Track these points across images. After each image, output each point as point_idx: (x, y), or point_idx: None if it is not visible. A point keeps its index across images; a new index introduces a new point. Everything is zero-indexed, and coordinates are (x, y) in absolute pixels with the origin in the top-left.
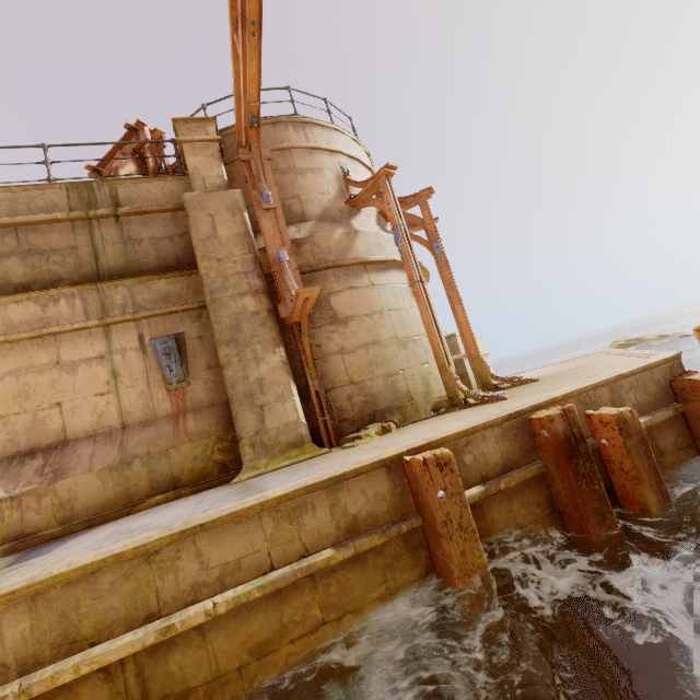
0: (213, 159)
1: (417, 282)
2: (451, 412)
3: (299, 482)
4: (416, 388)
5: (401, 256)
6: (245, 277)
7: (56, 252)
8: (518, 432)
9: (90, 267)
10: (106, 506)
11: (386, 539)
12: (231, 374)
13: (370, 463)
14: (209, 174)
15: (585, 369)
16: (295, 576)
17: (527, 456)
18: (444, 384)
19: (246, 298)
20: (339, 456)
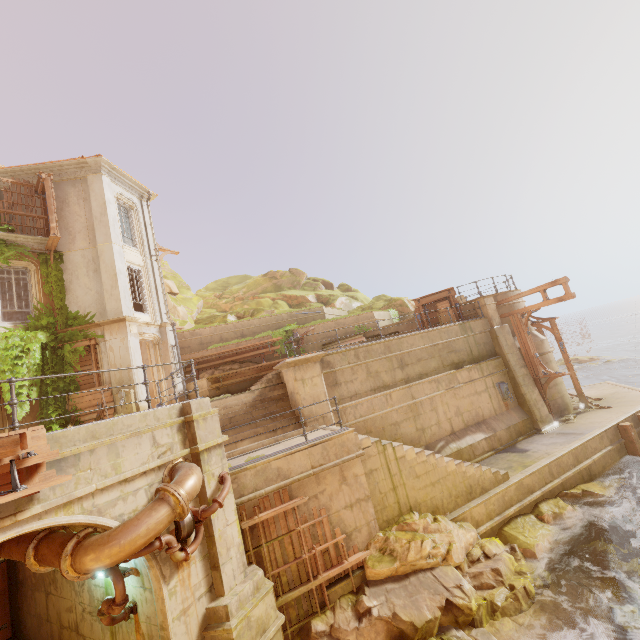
0: (495, 311)
1: (570, 362)
2: (590, 411)
3: (599, 430)
4: (568, 401)
5: (562, 351)
6: (519, 360)
7: (461, 350)
8: (634, 419)
9: (470, 356)
10: (508, 441)
11: (619, 444)
12: (528, 397)
13: (611, 426)
14: (495, 317)
15: (624, 395)
16: (608, 451)
17: (637, 425)
18: (581, 400)
19: (522, 368)
20: (580, 425)
